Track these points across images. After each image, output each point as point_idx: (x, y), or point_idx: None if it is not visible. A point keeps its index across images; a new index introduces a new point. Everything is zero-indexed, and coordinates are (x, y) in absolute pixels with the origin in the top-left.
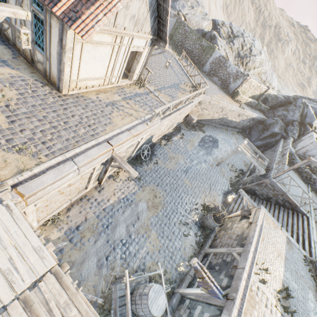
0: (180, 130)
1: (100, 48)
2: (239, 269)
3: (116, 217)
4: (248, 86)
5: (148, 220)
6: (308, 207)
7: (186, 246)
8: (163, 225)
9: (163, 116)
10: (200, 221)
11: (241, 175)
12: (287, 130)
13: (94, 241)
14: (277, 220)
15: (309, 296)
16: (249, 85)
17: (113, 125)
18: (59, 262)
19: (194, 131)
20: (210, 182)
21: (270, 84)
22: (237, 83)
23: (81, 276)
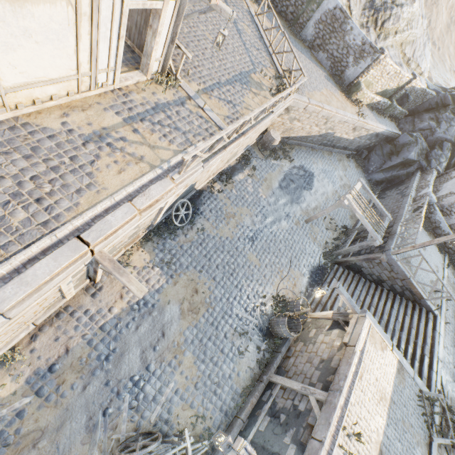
0: (249, 160)
1: (36, 7)
2: (316, 441)
3: (123, 338)
4: (380, 74)
5: (180, 335)
6: (439, 296)
7: (242, 370)
8: (205, 340)
9: (208, 154)
10: (267, 324)
11: (344, 236)
12: (431, 156)
13: (83, 387)
14: (388, 319)
15: None
16: (381, 71)
17: (96, 189)
18: (17, 434)
19: (274, 160)
20: (291, 254)
21: (418, 66)
22: (360, 67)
23: (58, 450)
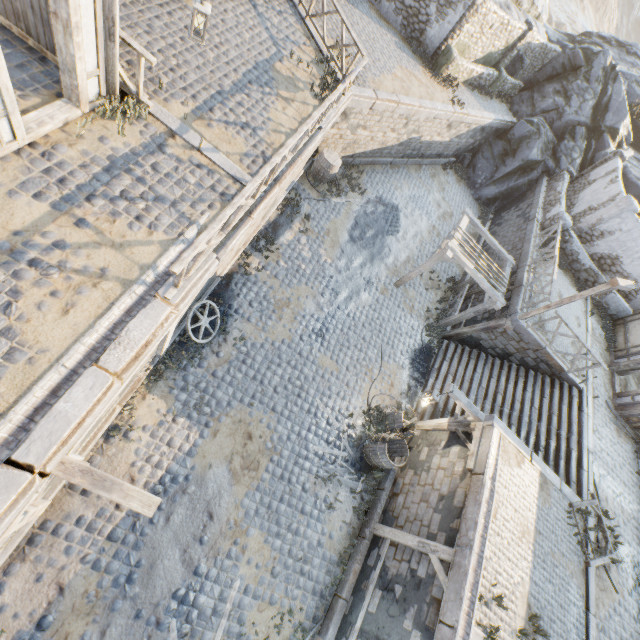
0: (298, 206)
1: None
2: (446, 627)
3: (149, 541)
4: (479, 29)
5: (237, 508)
6: (583, 362)
7: (334, 529)
8: (275, 503)
9: (222, 236)
10: (361, 453)
11: (451, 294)
12: (559, 151)
13: (100, 633)
14: (521, 408)
15: (572, 595)
16: (480, 24)
17: (26, 357)
18: None
19: (337, 197)
20: (381, 340)
21: (533, 5)
22: (448, 21)
23: None
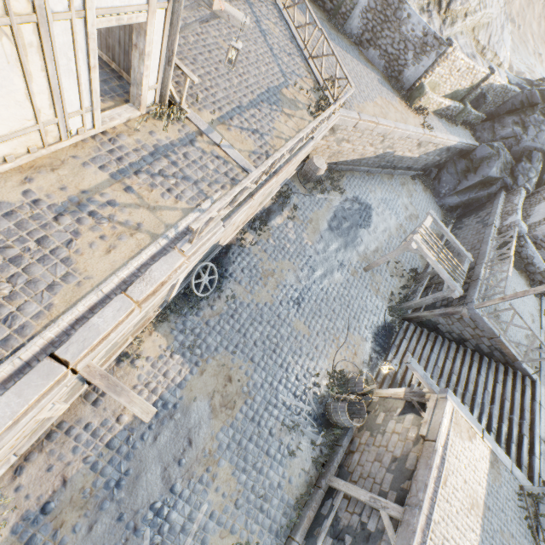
0: (288, 198)
1: None
2: None
3: (138, 454)
4: (448, 71)
5: (212, 439)
6: (536, 355)
7: (294, 474)
8: (245, 441)
9: (229, 209)
10: (323, 410)
11: (414, 282)
12: (517, 171)
13: (88, 527)
14: (474, 390)
15: None
16: (449, 68)
17: (76, 280)
18: None
19: (321, 193)
20: (348, 314)
21: (496, 56)
22: (423, 64)
23: None
